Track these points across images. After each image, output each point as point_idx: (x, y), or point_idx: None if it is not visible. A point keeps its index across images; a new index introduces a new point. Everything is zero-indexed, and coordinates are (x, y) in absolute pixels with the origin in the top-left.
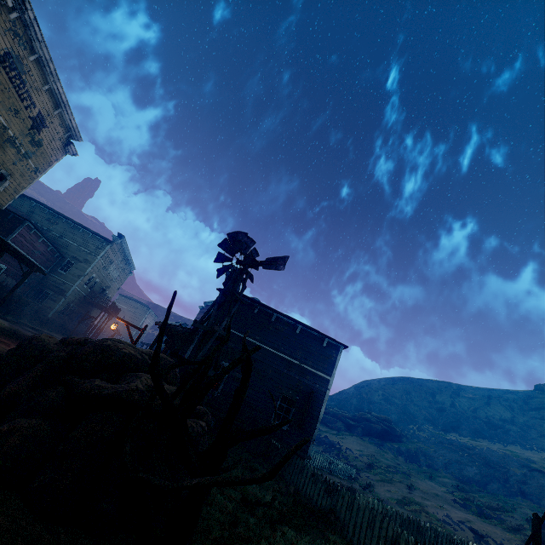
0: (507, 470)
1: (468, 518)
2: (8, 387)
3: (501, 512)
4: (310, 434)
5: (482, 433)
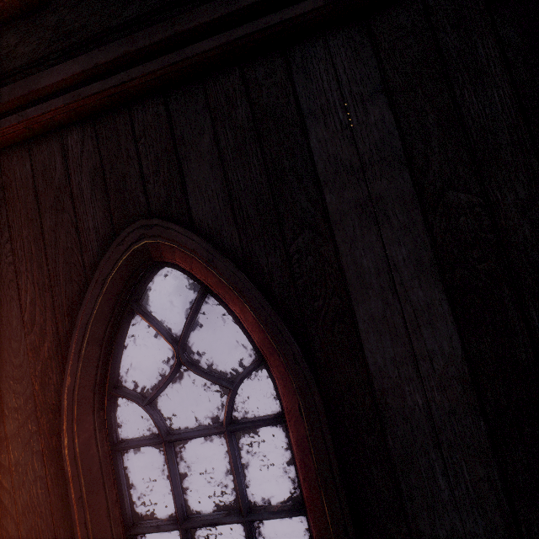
0: None
1: None
2: None
3: None
4: None
5: None
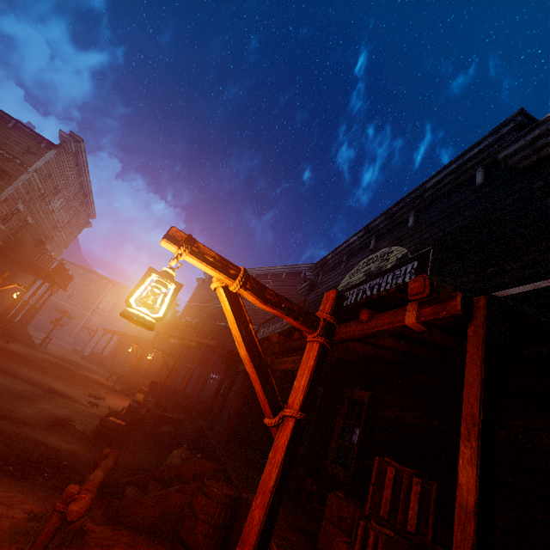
0: None
1: None
2: None
3: None
4: None
5: None
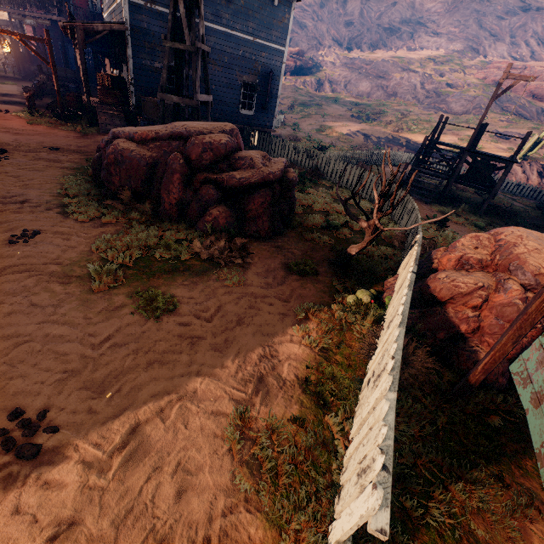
0: (392, 78)
1: (362, 127)
2: (168, 196)
3: (381, 115)
4: (272, 112)
5: (380, 44)
